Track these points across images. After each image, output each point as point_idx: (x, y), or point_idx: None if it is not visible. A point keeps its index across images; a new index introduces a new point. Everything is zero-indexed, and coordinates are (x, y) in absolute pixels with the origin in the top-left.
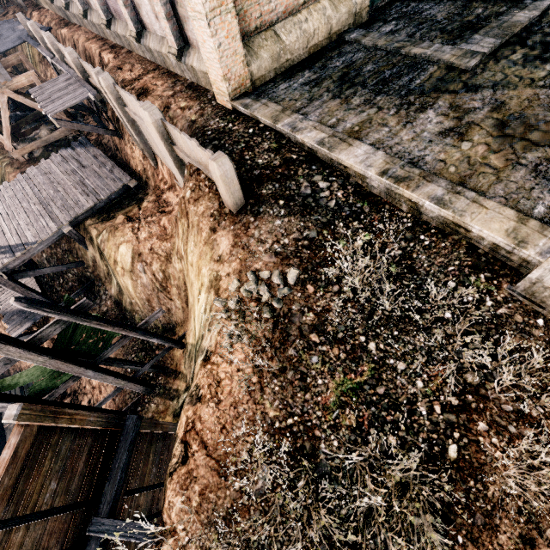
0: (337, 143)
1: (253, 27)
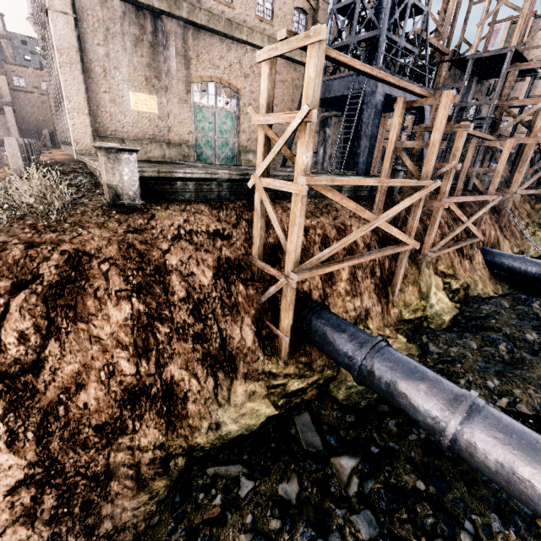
0: (92, 157)
1: (110, 134)
